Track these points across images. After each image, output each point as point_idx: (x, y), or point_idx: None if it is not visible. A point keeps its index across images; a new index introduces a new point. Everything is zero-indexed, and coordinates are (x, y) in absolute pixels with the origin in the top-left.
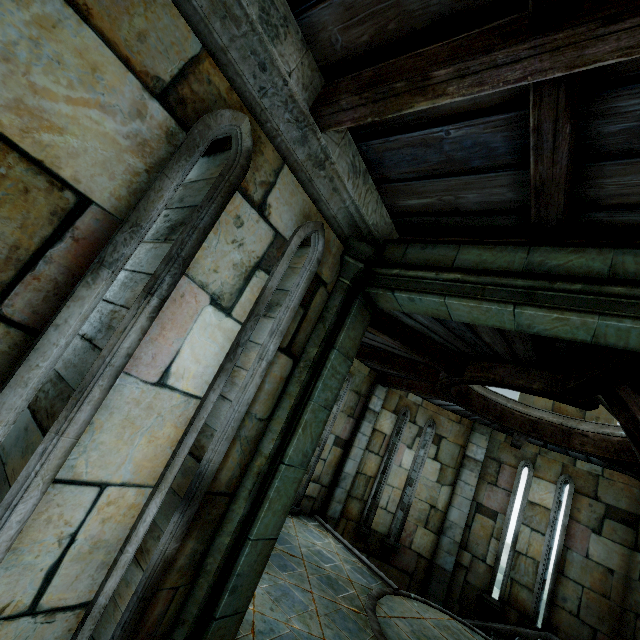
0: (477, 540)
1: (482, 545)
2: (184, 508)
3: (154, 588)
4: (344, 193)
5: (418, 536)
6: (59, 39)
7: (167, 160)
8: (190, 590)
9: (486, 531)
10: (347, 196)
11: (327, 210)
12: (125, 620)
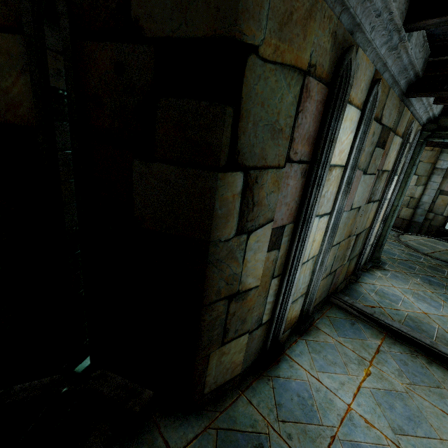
0: (438, 207)
1: (441, 209)
2: (382, 223)
3: (377, 240)
4: (430, 113)
5: (403, 212)
6: (394, 144)
7: (399, 150)
8: (379, 240)
9: (444, 202)
10: (431, 113)
11: (421, 121)
12: (373, 246)
